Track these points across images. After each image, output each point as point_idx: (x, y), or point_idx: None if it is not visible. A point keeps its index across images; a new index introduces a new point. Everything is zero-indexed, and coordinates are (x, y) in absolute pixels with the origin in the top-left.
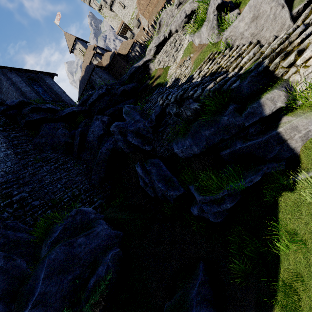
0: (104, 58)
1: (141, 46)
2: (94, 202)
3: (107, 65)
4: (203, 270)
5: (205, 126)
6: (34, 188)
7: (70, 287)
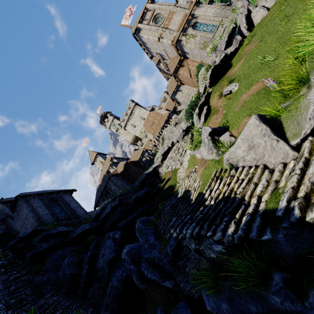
0: (119, 166)
1: (149, 154)
2: None
3: (121, 171)
4: None
5: (246, 297)
6: None
7: None
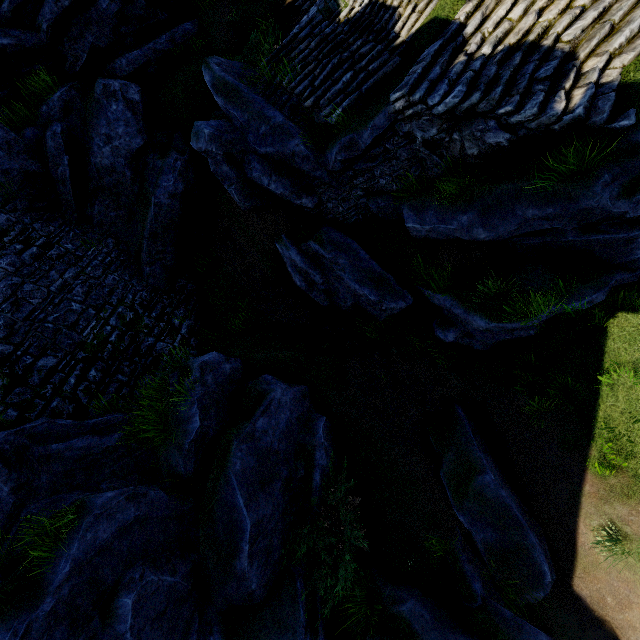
0: None
1: None
2: (177, 328)
3: None
4: (465, 415)
5: (533, 200)
6: (14, 327)
7: (286, 496)
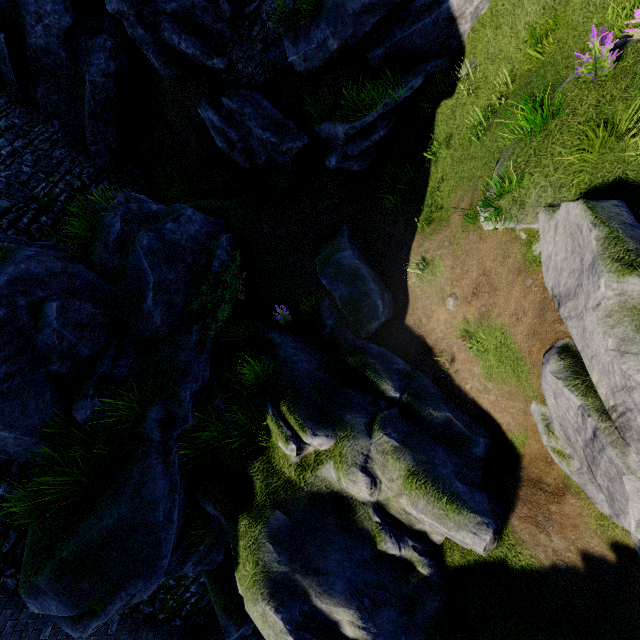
0: None
1: None
2: None
3: None
4: (348, 229)
5: None
6: None
7: (189, 275)
